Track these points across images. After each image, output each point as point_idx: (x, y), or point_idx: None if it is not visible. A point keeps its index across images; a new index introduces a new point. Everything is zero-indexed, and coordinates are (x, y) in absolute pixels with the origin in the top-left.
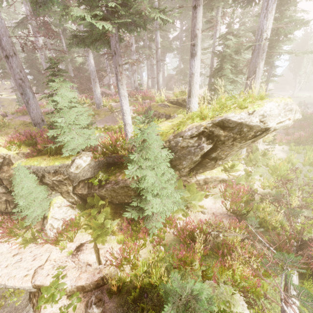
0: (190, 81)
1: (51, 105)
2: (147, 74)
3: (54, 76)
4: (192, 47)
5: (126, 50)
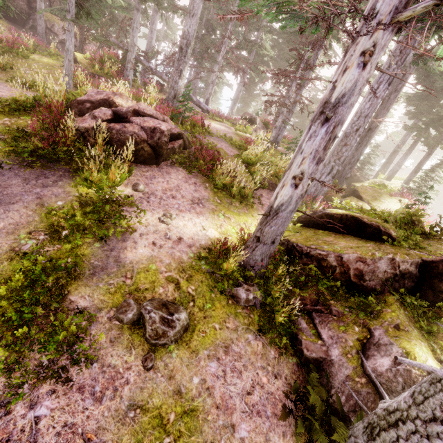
0: (402, 165)
1: (439, 182)
2: (238, 97)
3: (441, 165)
4: (413, 150)
5: (267, 70)
